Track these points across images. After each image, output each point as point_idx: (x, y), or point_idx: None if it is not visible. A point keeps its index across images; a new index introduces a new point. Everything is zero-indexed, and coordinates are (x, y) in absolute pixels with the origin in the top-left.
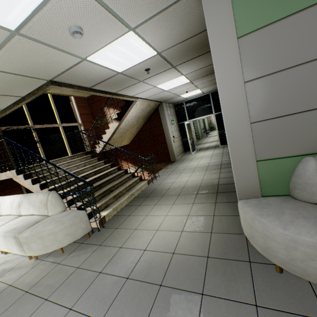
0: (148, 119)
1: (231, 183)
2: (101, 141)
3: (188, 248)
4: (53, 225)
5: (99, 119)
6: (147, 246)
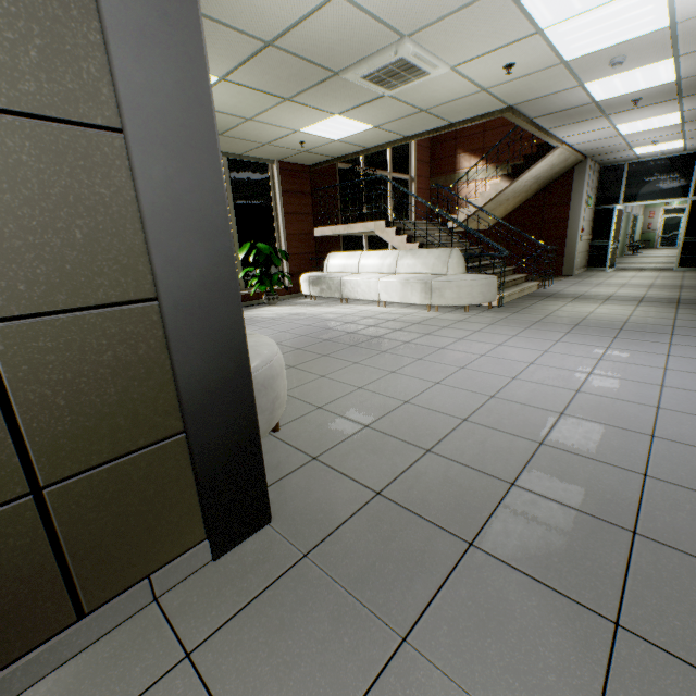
0: (544, 187)
1: None
2: (463, 211)
3: (644, 322)
4: (471, 278)
5: (441, 175)
6: (585, 318)
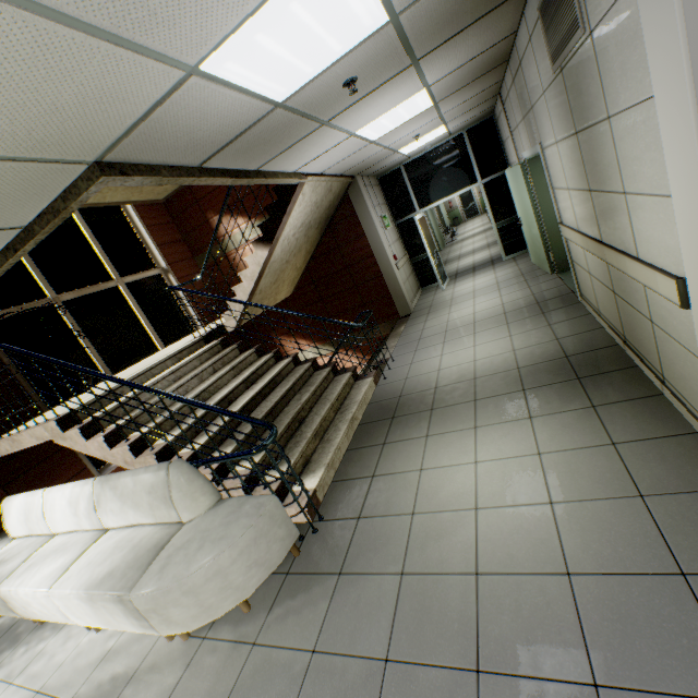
0: (327, 225)
1: (598, 346)
2: (234, 303)
3: (604, 554)
4: (212, 553)
5: (205, 249)
6: (478, 561)
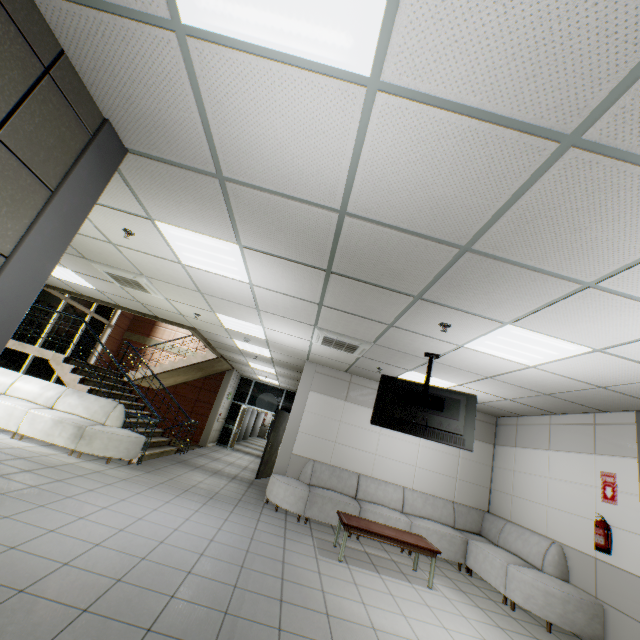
0: None
1: None
2: None
3: None
4: None
5: None
6: None
